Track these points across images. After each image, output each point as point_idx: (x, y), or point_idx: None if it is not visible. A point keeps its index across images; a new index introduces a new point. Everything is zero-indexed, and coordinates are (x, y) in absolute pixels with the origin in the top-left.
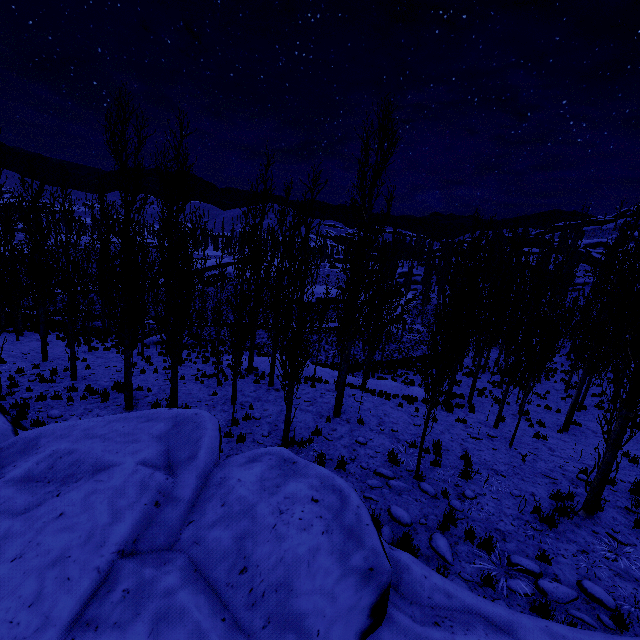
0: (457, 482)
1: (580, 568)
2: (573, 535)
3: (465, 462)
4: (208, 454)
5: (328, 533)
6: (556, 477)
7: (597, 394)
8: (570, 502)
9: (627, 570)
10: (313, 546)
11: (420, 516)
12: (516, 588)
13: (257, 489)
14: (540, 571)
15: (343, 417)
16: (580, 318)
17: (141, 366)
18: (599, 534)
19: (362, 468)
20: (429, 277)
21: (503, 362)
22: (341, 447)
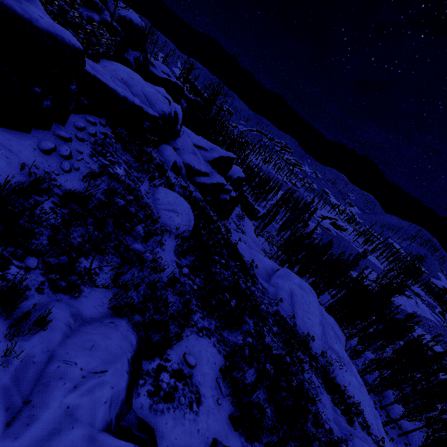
0: None
1: None
2: None
3: None
4: None
5: None
6: None
7: None
8: None
9: None
10: None
11: None
12: None
13: None
14: None
15: None
16: None
17: None
18: None
19: None
20: None
21: None
22: None
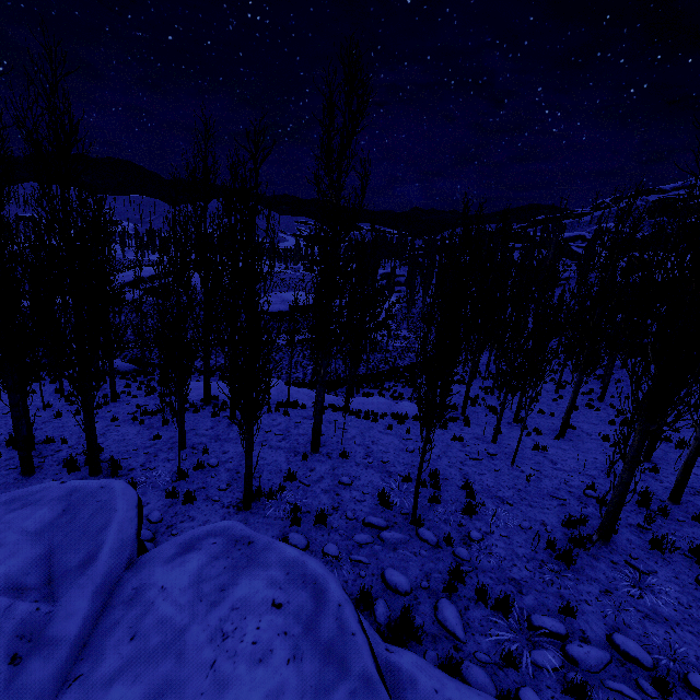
0: (461, 521)
1: (607, 616)
2: (593, 571)
3: (467, 493)
4: (115, 551)
5: (296, 660)
6: (564, 497)
7: (586, 392)
8: (583, 527)
9: (654, 608)
10: (273, 689)
11: (421, 576)
12: (543, 663)
13: (189, 600)
14: (566, 631)
15: (323, 451)
16: (566, 314)
17: (58, 407)
18: (618, 564)
19: (348, 519)
20: (413, 277)
21: (493, 365)
22: (321, 493)
